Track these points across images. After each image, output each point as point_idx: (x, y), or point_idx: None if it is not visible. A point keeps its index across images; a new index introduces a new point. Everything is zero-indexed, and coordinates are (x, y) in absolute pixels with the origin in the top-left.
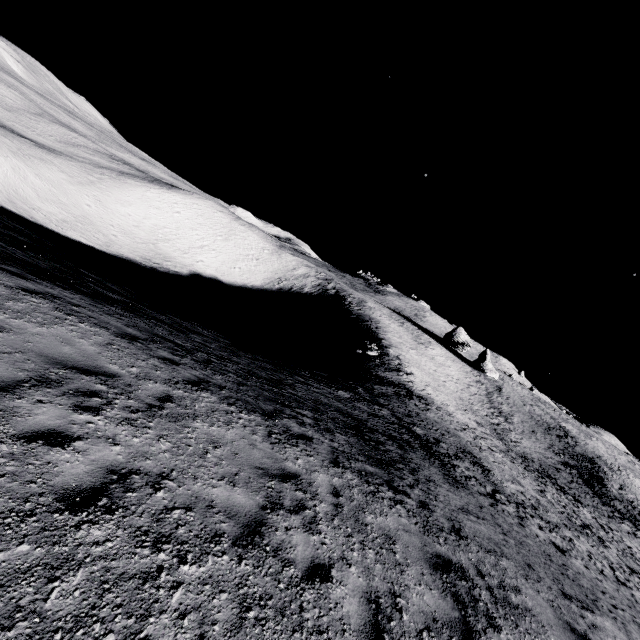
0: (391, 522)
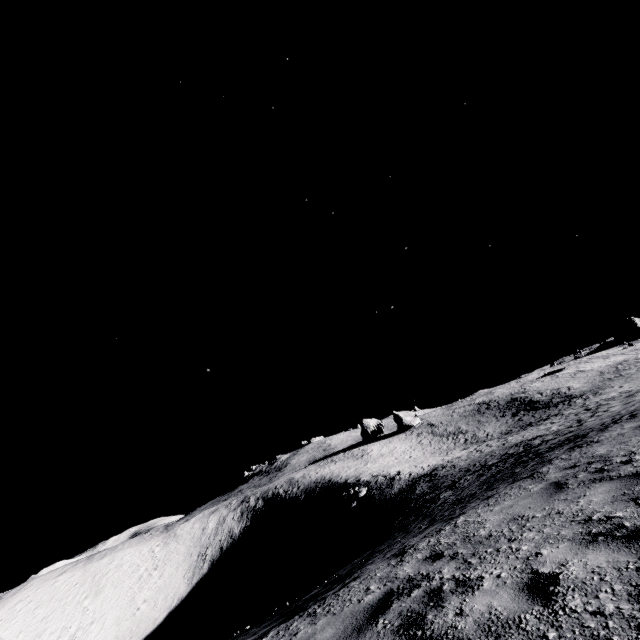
0: None
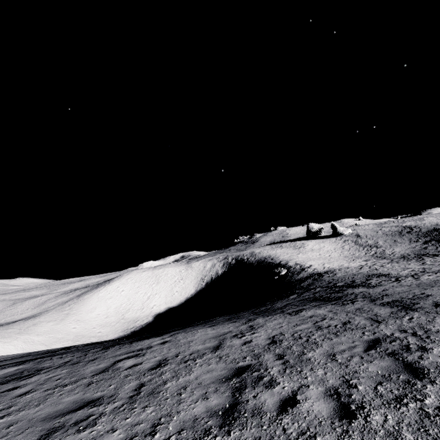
0: (357, 306)
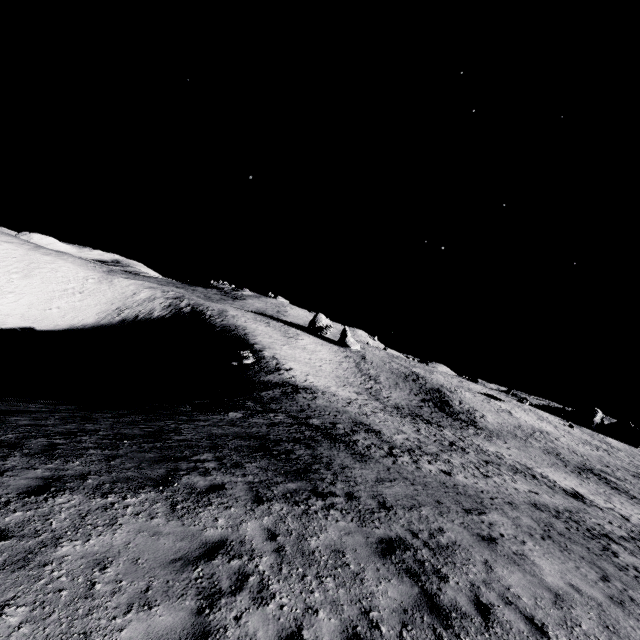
0: (333, 533)
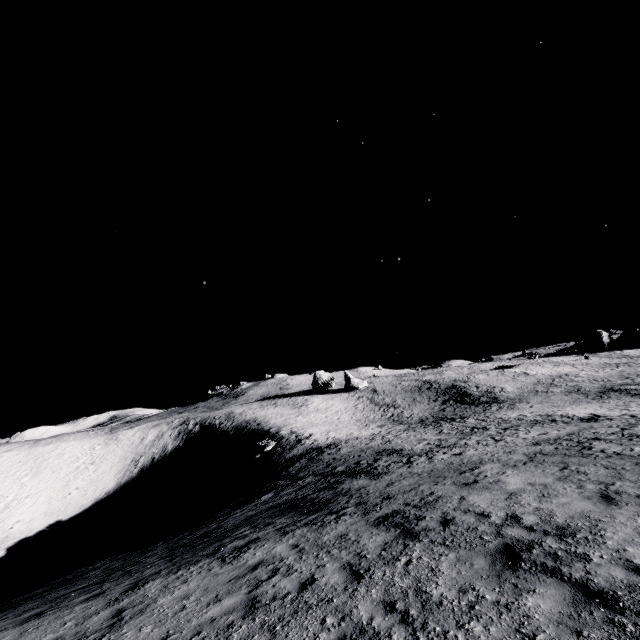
0: (341, 528)
